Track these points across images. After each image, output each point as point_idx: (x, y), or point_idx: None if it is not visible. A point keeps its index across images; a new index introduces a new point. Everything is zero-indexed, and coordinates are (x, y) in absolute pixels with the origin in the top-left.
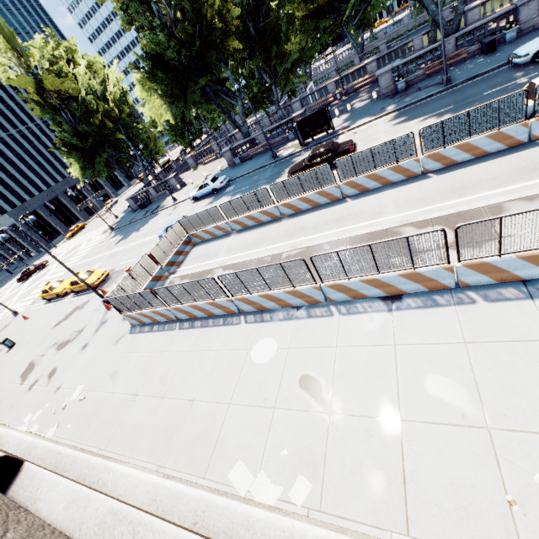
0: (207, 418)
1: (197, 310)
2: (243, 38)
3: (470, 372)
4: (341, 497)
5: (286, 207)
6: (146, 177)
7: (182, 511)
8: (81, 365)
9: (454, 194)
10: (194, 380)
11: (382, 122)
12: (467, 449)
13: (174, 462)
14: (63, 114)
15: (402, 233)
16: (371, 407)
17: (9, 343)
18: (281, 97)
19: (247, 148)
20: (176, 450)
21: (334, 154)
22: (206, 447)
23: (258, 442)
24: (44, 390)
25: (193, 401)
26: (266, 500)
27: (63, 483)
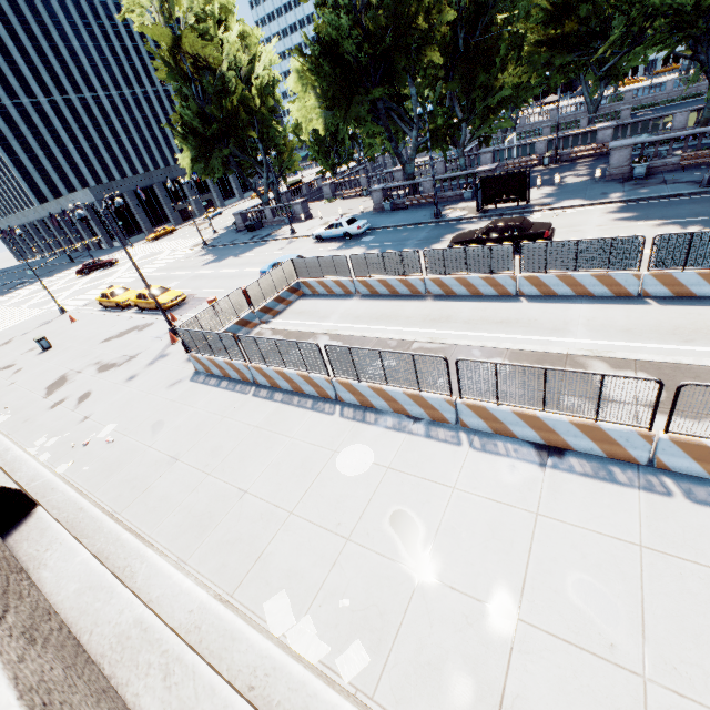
0: (257, 521)
1: (283, 379)
2: (446, 51)
3: (637, 589)
4: (406, 691)
5: (436, 284)
6: (266, 193)
7: (235, 661)
8: (120, 399)
9: (678, 338)
10: (253, 466)
11: (599, 211)
12: (605, 695)
13: (200, 562)
14: (193, 86)
15: (587, 367)
16: (481, 586)
17: (45, 343)
18: (470, 141)
19: (404, 194)
20: (206, 547)
21: (521, 234)
22: (245, 557)
23: (315, 576)
24: (68, 414)
25: (245, 492)
26: (304, 656)
27: (82, 556)
